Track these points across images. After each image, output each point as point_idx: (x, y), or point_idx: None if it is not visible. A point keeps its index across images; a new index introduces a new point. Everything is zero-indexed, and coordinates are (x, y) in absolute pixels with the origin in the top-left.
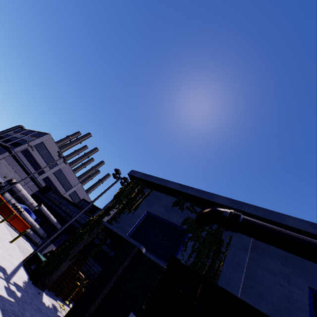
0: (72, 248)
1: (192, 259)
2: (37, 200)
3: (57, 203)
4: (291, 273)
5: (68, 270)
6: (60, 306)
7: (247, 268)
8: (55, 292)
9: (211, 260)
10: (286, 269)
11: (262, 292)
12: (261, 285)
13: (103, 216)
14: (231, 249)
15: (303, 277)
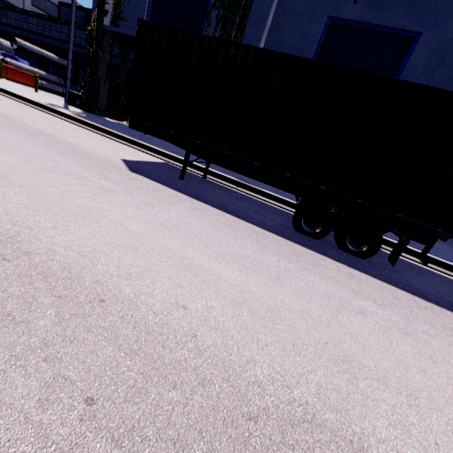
0: (97, 73)
1: (218, 34)
2: (0, 36)
3: (32, 30)
4: (317, 6)
5: (112, 97)
6: (126, 124)
7: (273, 20)
8: (116, 118)
9: (236, 27)
10: (313, 4)
11: (282, 41)
12: (283, 34)
13: (101, 19)
14: (256, 2)
15: (327, 7)
